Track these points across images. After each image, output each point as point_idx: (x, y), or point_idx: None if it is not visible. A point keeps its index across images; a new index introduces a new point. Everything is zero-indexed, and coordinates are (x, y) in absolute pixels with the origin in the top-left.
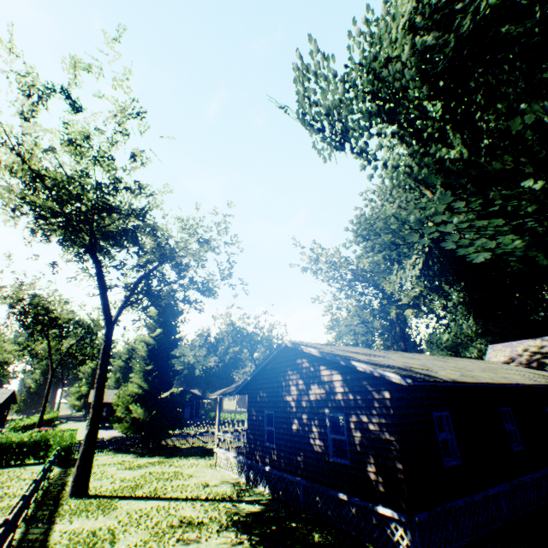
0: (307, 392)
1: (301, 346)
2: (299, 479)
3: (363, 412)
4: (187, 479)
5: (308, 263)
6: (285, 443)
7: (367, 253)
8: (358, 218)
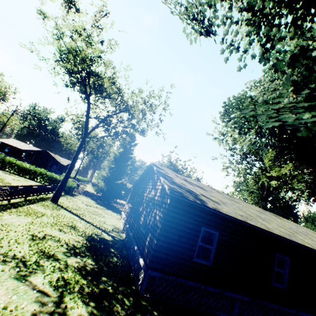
0: (150, 193)
1: (153, 166)
2: (130, 234)
3: (158, 208)
4: (100, 217)
5: (218, 134)
6: (136, 216)
7: (223, 121)
8: (234, 100)
